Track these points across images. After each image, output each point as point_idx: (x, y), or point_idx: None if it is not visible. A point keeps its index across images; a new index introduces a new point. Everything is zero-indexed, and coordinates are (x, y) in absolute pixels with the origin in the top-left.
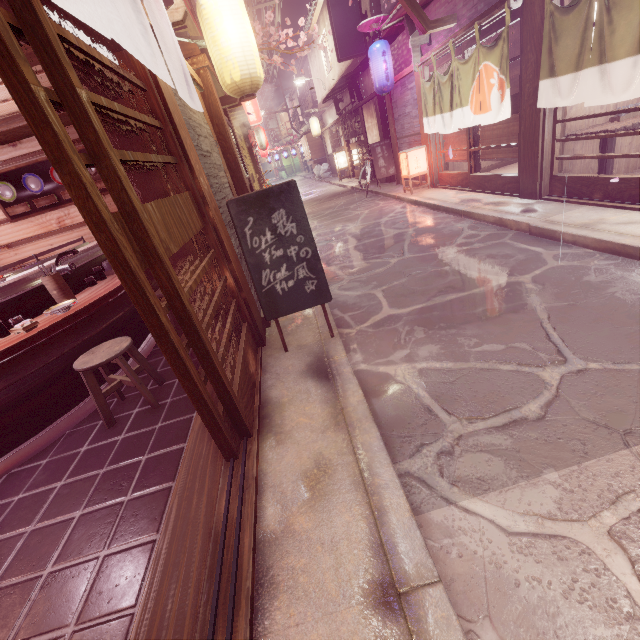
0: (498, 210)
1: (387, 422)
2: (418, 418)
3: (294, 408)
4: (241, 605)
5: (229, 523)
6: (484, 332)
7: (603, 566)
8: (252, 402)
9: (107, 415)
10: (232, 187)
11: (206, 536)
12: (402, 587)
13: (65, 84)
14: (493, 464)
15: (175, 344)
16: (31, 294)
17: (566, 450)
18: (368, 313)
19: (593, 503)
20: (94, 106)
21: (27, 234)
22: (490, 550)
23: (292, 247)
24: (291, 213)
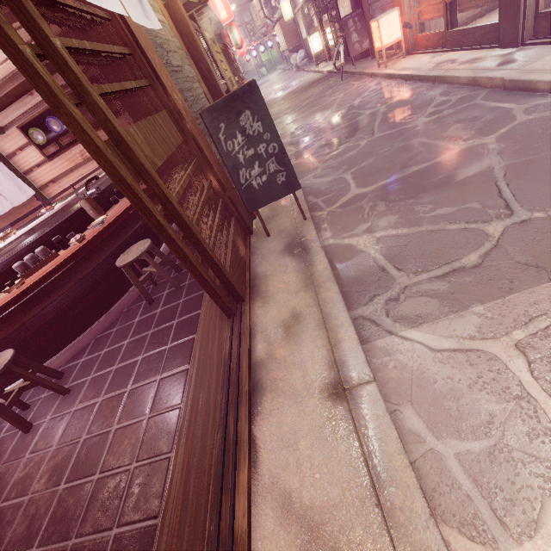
0: (473, 68)
1: (348, 282)
2: (373, 276)
3: (275, 278)
4: (242, 399)
5: (232, 356)
6: (439, 198)
7: (505, 367)
8: (243, 277)
9: (147, 296)
10: (208, 96)
11: (219, 364)
12: (347, 385)
13: (42, 37)
14: (430, 304)
15: (173, 237)
16: (76, 215)
17: (494, 288)
18: (338, 195)
19: (508, 325)
20: (69, 50)
21: (63, 169)
22: (418, 362)
23: (261, 145)
24: (255, 113)
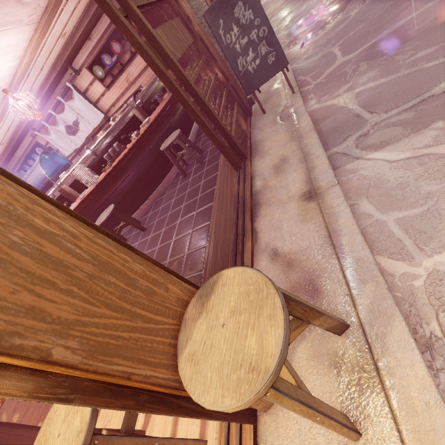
0: None
1: (327, 132)
2: (348, 123)
3: (269, 140)
4: (247, 211)
5: (240, 191)
6: (422, 42)
7: None
8: (245, 144)
9: (182, 171)
10: (209, 4)
11: (231, 197)
12: (317, 191)
13: None
14: (394, 131)
15: (193, 108)
16: (131, 121)
17: None
18: (324, 68)
19: None
20: None
21: (117, 95)
22: (376, 172)
23: (253, 31)
24: (246, 2)
